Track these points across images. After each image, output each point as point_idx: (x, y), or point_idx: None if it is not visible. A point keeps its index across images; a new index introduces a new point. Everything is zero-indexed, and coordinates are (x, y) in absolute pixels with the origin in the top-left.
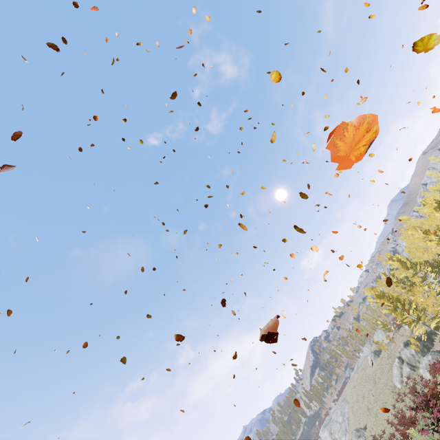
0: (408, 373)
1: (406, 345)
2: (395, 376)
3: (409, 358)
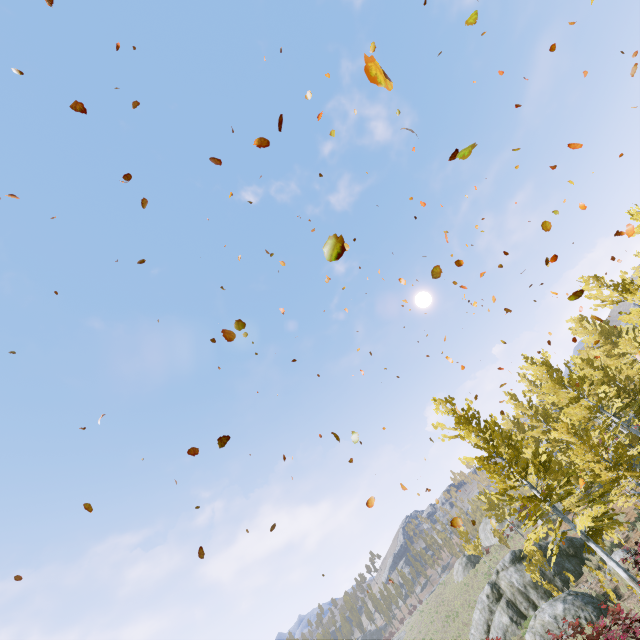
0: (502, 629)
1: (517, 559)
2: (474, 626)
3: (515, 592)
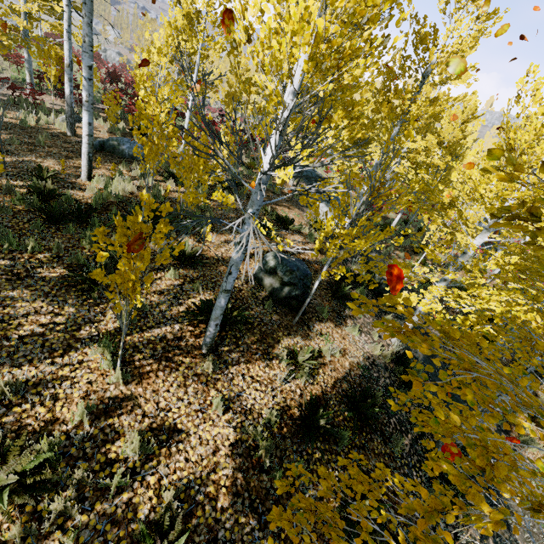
0: None
1: (119, 54)
2: None
3: (111, 57)
